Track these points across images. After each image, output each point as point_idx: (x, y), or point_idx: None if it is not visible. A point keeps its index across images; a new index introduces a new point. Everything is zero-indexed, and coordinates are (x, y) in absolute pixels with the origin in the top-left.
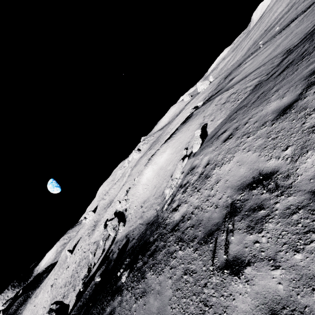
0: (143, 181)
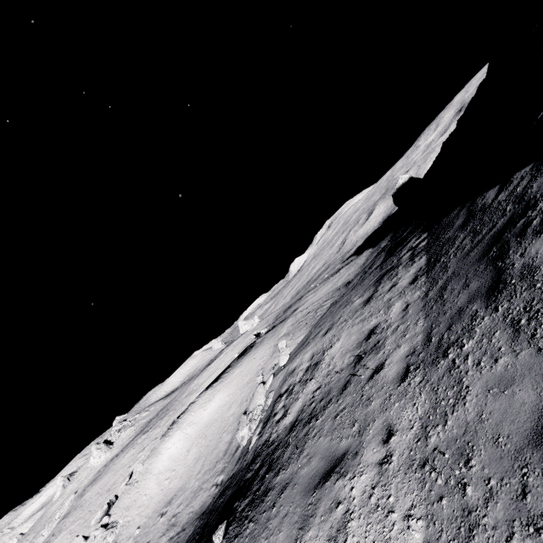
0: (160, 467)
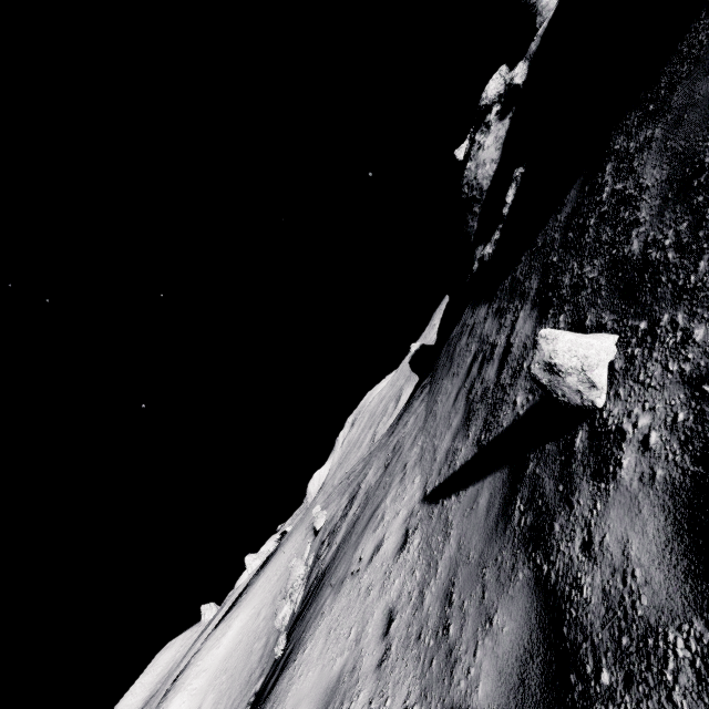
0: None
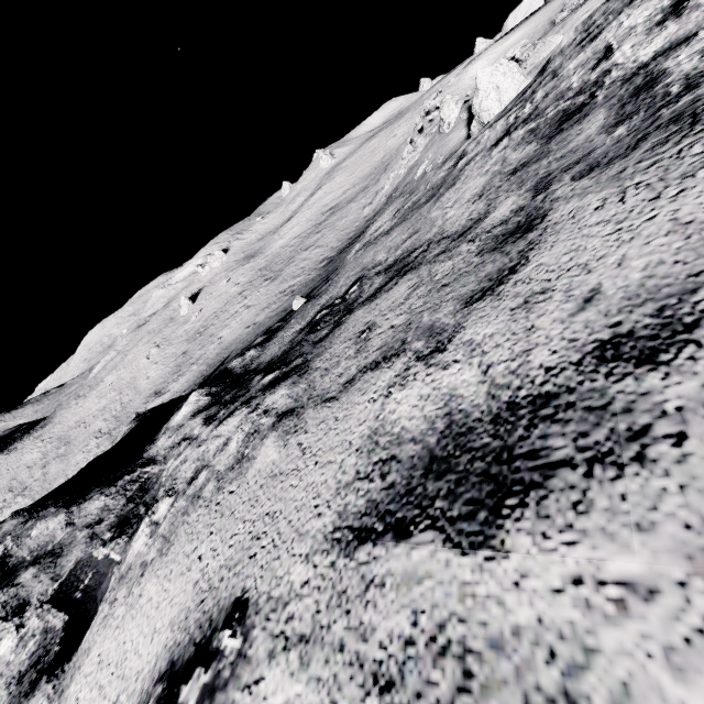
0: (471, 75)
